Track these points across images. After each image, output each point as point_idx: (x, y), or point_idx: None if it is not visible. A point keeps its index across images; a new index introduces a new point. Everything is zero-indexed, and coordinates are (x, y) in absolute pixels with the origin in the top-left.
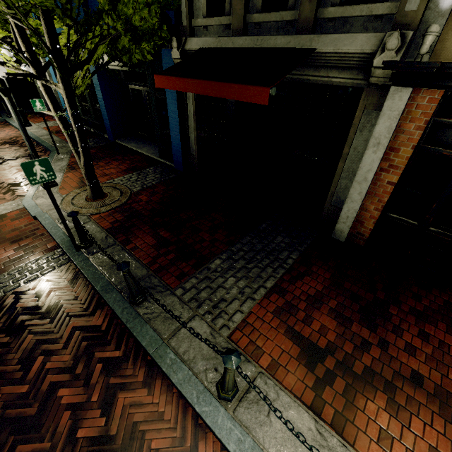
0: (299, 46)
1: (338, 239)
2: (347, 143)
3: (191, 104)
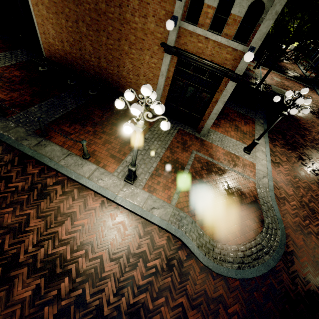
0: None
1: None
2: None
3: None
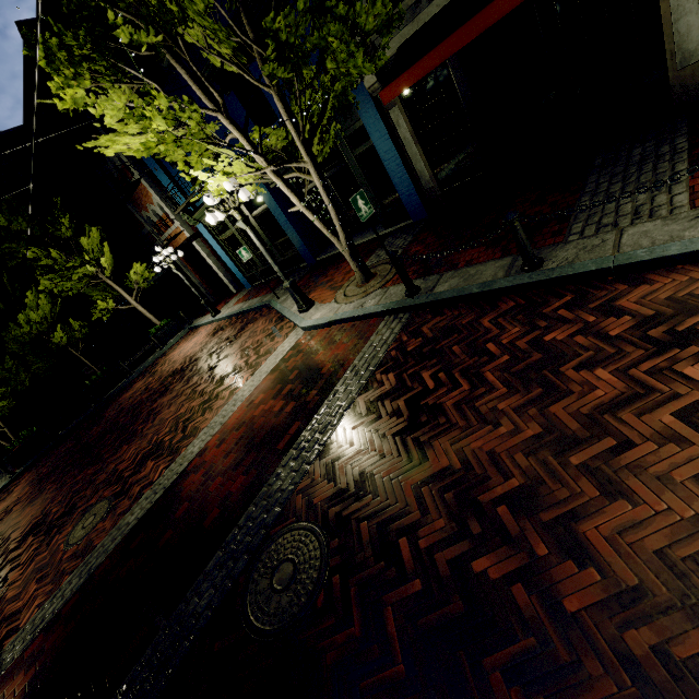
0: None
1: None
2: None
3: (404, 128)
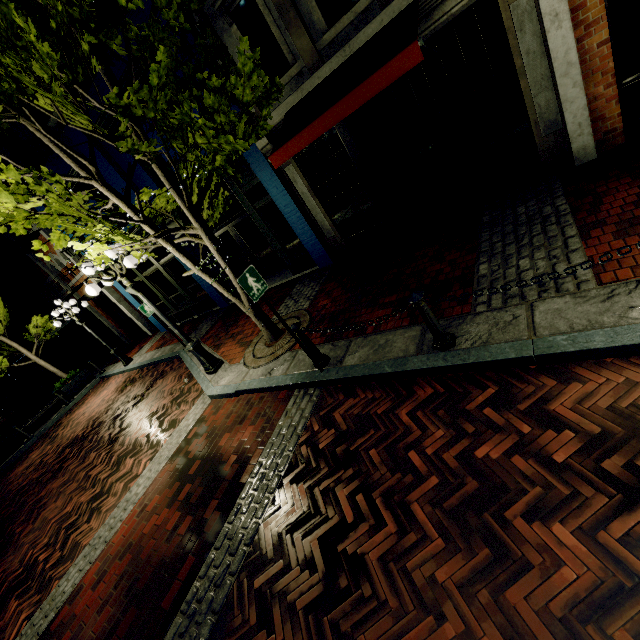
0: (396, 13)
1: (586, 160)
2: (514, 54)
3: (300, 184)
